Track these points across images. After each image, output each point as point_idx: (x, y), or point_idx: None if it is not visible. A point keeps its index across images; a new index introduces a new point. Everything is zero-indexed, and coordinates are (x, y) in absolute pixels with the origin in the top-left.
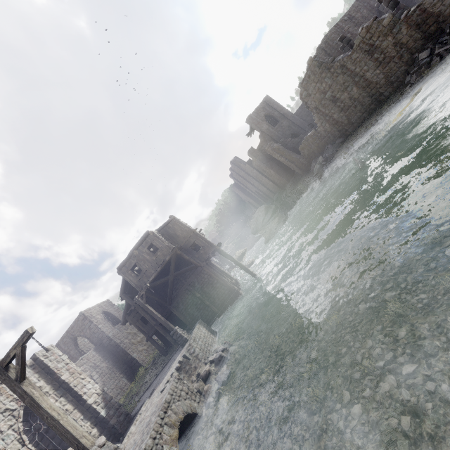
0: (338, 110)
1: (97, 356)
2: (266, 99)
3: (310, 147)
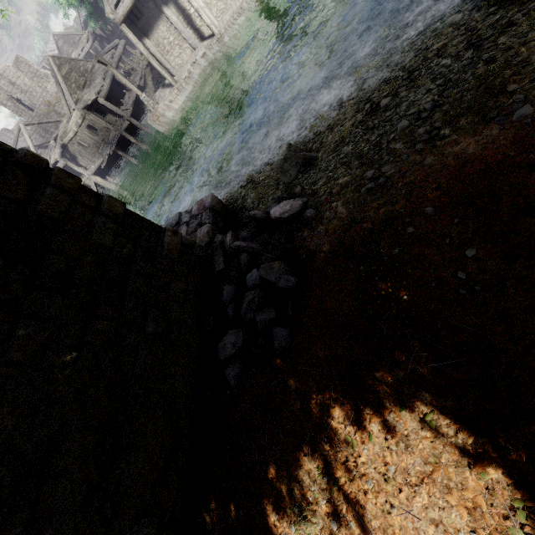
0: None
1: (39, 129)
2: None
3: None
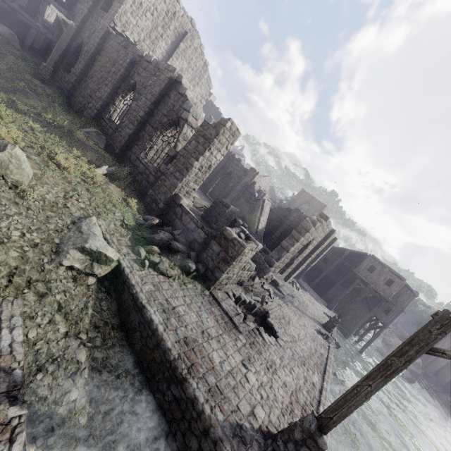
0: None
1: None
2: None
3: None
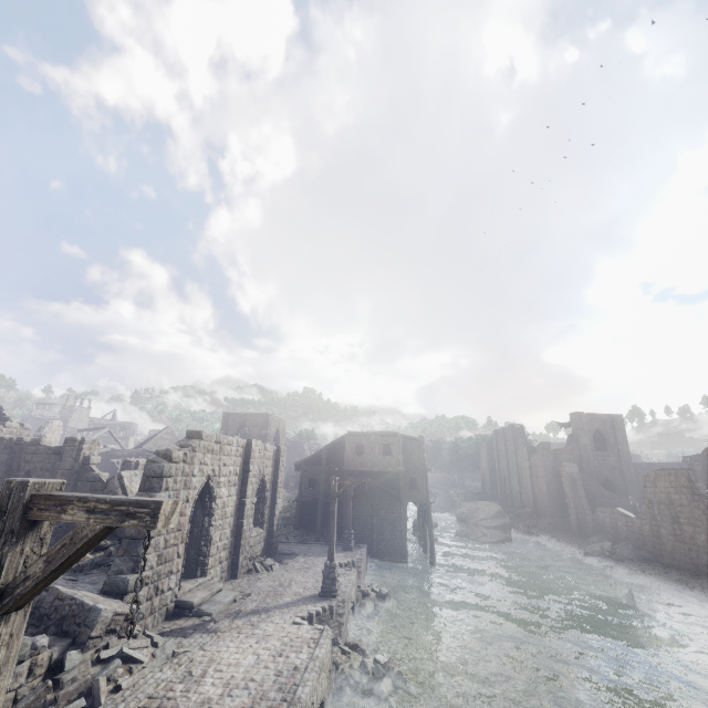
0: (670, 531)
1: None
2: (617, 417)
3: (610, 521)
